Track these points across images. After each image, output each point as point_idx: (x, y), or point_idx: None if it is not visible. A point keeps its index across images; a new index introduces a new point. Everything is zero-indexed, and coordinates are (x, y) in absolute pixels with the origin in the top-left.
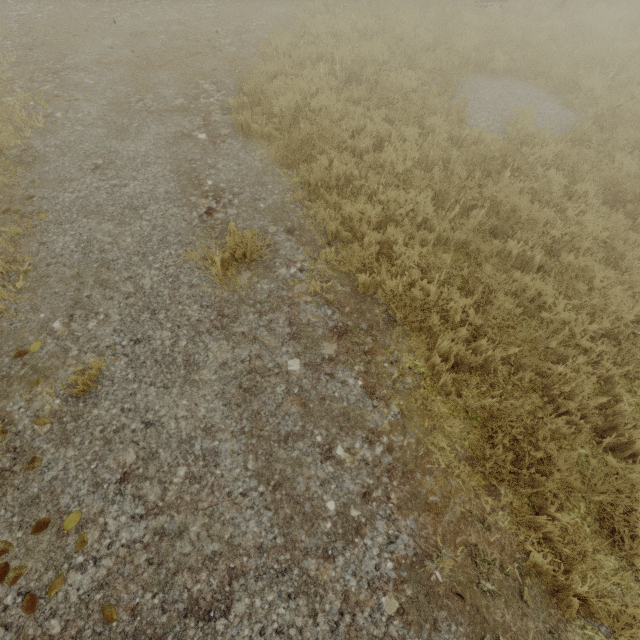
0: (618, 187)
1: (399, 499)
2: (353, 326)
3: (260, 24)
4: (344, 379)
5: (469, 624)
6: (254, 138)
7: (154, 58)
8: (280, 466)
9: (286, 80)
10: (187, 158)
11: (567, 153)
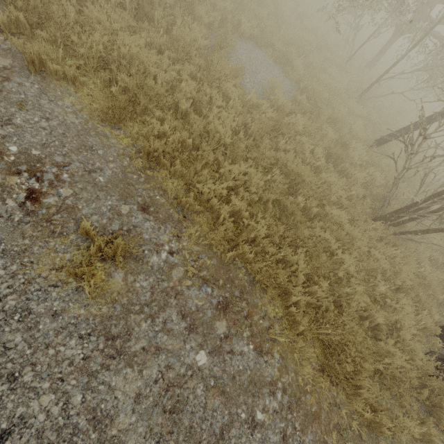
0: (330, 150)
1: (300, 424)
2: (230, 297)
3: None
4: (241, 350)
5: None
6: (52, 78)
7: None
8: None
9: (71, 0)
10: None
11: (306, 124)
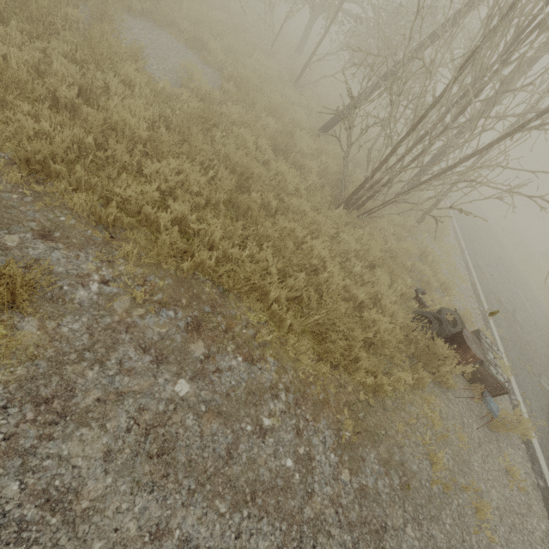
0: (276, 141)
1: (311, 415)
2: (201, 314)
3: None
4: (229, 365)
5: (369, 441)
6: None
7: None
8: (243, 480)
9: None
10: None
11: (241, 113)
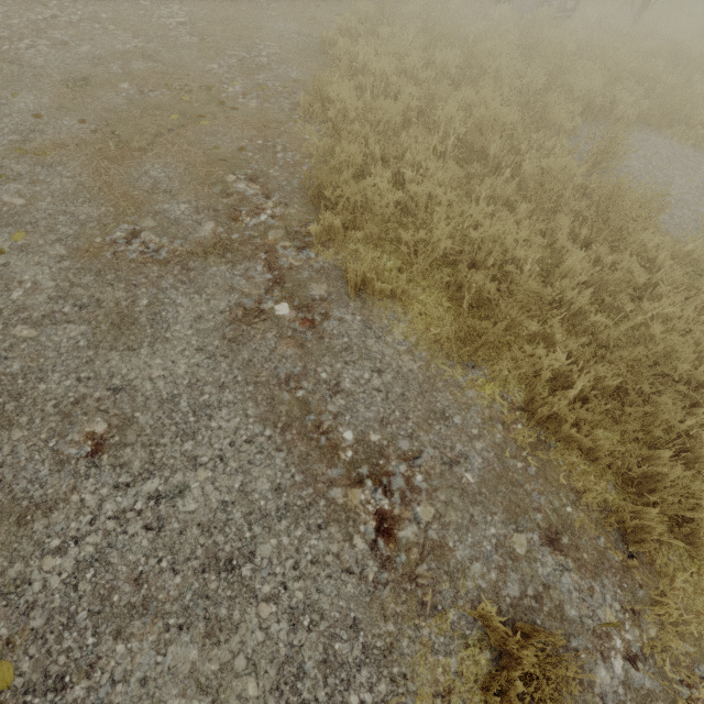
0: None
1: None
2: None
3: (273, 53)
4: None
5: None
6: (374, 298)
7: (125, 132)
8: None
9: (385, 173)
10: (278, 375)
11: None
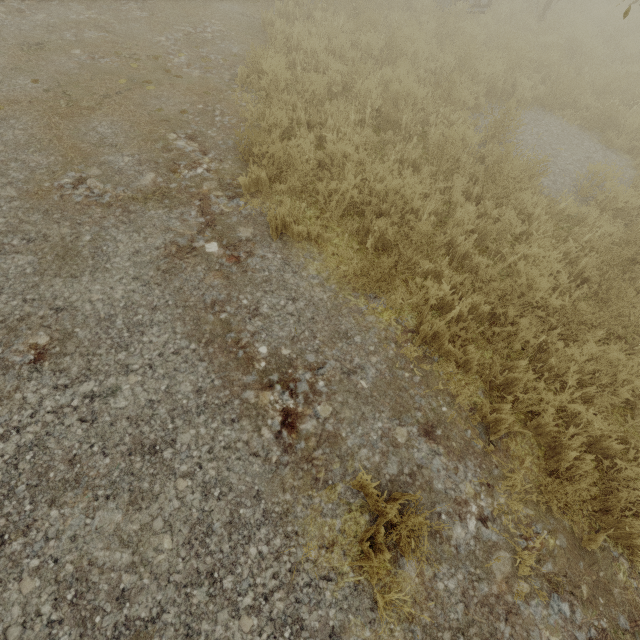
0: None
1: None
2: (611, 629)
3: (217, 30)
4: None
5: None
6: (293, 240)
7: (76, 93)
8: None
9: (309, 135)
10: (205, 300)
11: None
